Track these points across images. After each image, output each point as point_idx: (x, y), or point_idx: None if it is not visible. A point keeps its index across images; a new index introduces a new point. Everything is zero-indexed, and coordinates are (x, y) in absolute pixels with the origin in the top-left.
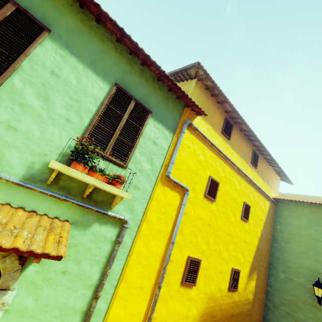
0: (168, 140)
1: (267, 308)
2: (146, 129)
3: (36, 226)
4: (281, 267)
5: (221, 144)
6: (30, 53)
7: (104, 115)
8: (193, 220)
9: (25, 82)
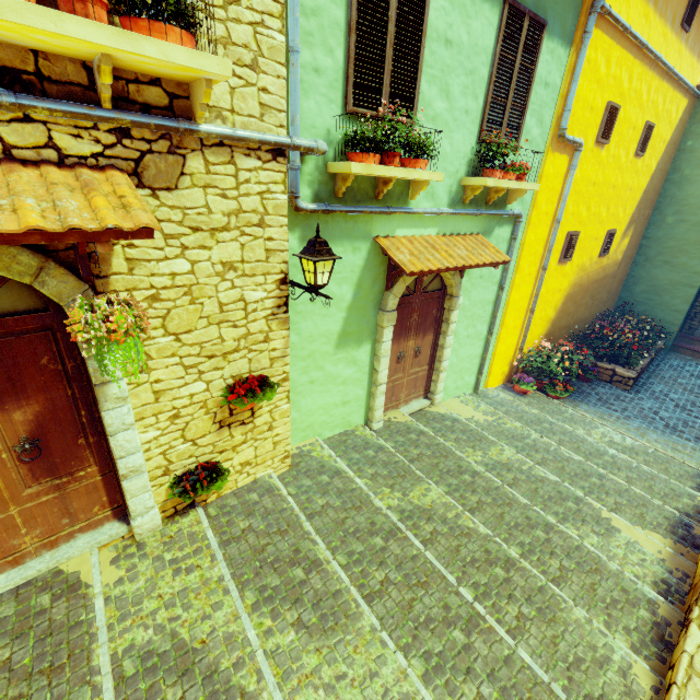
0: (562, 66)
1: (636, 264)
2: (538, 65)
3: (476, 245)
4: (673, 209)
5: (639, 15)
6: (427, 25)
7: (496, 78)
8: (578, 186)
9: (430, 81)
